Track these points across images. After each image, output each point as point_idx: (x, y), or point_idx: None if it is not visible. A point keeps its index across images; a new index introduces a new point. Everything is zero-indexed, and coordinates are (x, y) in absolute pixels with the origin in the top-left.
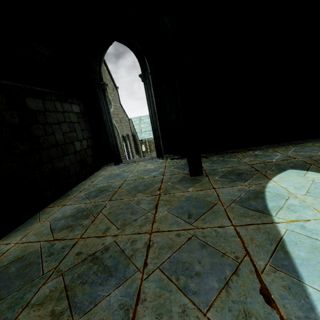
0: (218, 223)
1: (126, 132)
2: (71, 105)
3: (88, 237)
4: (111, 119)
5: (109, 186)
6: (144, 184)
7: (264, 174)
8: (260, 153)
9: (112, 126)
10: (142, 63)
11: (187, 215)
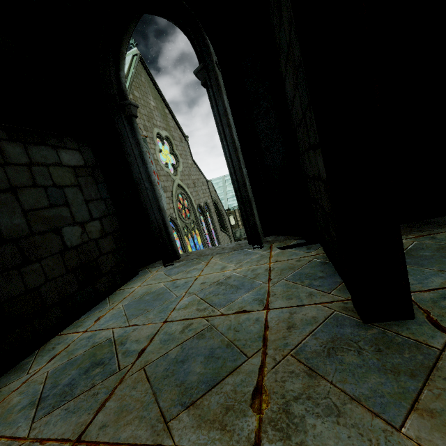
0: None
1: (203, 199)
2: (57, 152)
3: None
4: (150, 174)
5: (121, 342)
6: (207, 349)
7: None
8: None
9: (152, 187)
10: (198, 43)
11: None
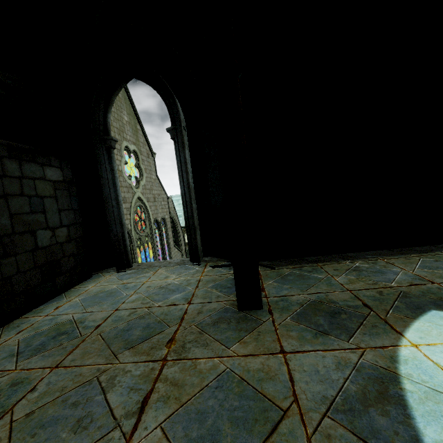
0: None
1: (161, 214)
2: (43, 168)
3: None
4: (118, 195)
5: (81, 321)
6: (145, 324)
7: (384, 318)
8: (364, 265)
9: (118, 206)
10: (172, 112)
11: None
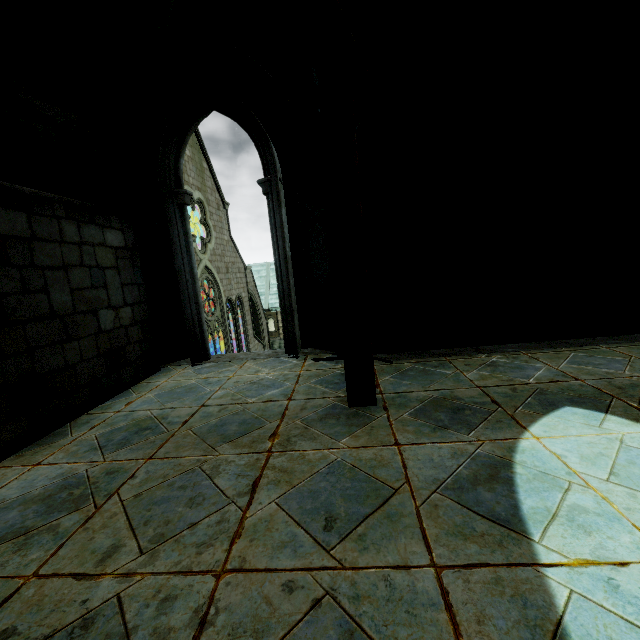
0: (396, 553)
1: (237, 292)
2: (103, 231)
3: (53, 575)
4: (193, 266)
5: (163, 417)
6: (241, 420)
7: (512, 413)
8: (502, 360)
9: (193, 280)
10: (266, 158)
11: (323, 519)
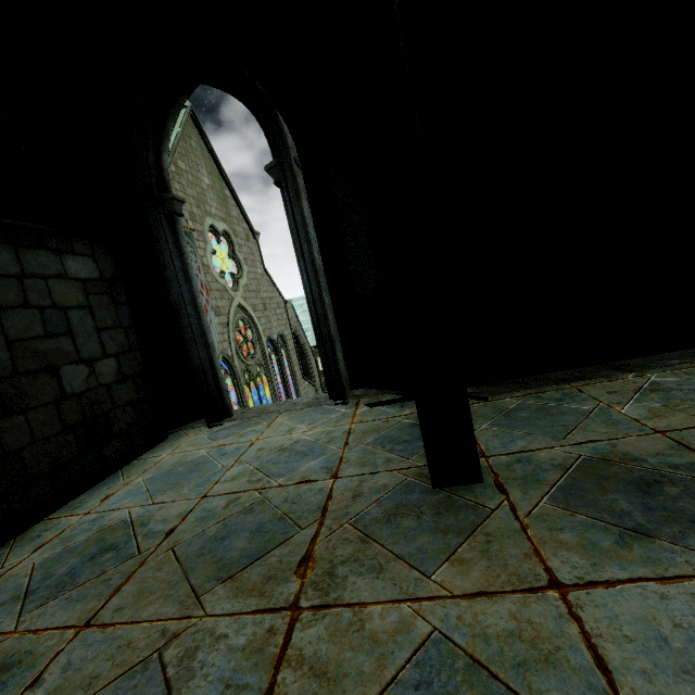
0: None
1: (278, 330)
2: (61, 258)
3: None
4: (196, 296)
5: (142, 523)
6: (256, 524)
7: None
8: (669, 379)
9: (198, 314)
10: (272, 133)
11: None
